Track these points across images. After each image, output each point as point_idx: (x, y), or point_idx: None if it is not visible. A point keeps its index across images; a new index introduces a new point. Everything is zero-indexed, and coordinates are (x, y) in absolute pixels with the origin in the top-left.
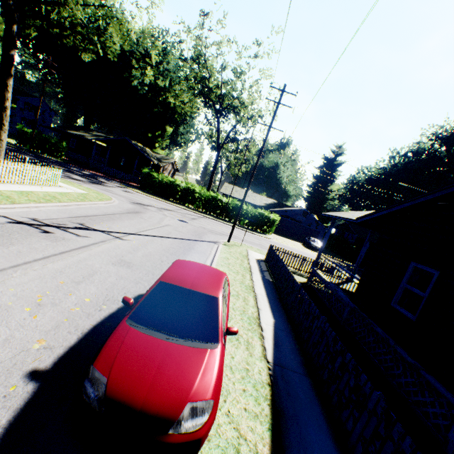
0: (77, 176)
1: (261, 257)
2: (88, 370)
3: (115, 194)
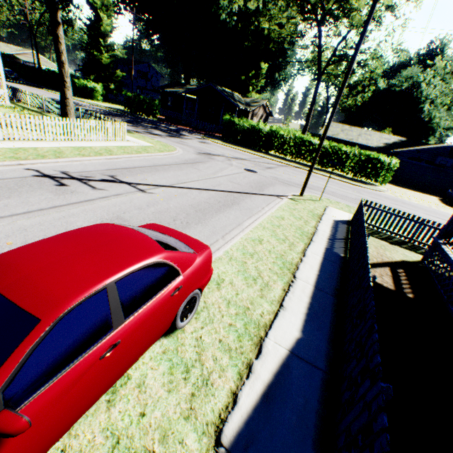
0: (159, 131)
1: (346, 217)
2: None
3: (187, 145)
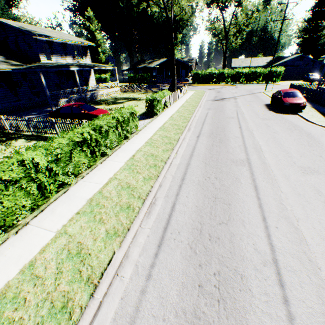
0: None
1: None
2: (283, 104)
3: (197, 89)
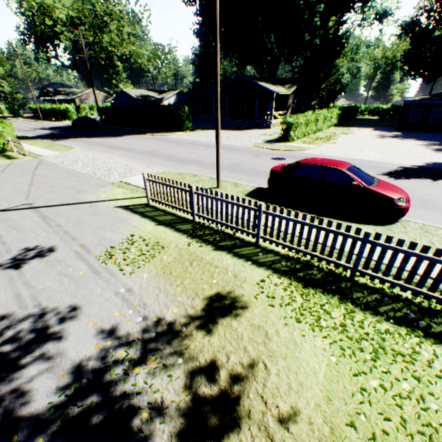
0: None
1: None
2: None
3: None
